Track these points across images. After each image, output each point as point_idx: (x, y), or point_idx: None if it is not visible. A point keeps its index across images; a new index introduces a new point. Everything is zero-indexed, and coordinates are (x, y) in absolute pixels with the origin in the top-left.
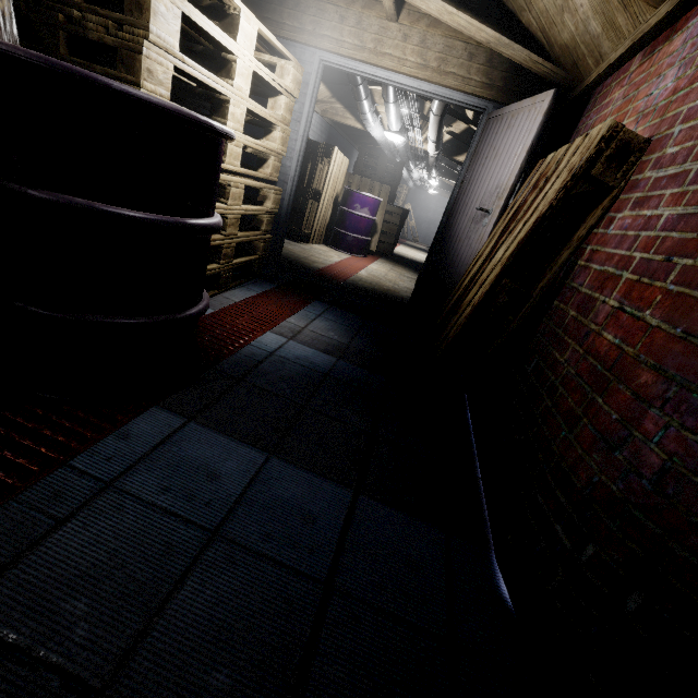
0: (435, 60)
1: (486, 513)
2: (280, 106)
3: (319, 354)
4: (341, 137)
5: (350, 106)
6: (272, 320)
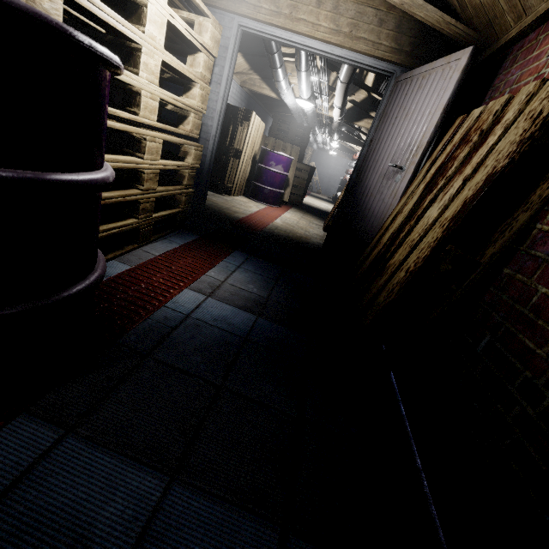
0: (347, 26)
1: (441, 531)
2: (199, 63)
3: (238, 313)
4: (258, 106)
5: (266, 77)
6: (191, 274)
